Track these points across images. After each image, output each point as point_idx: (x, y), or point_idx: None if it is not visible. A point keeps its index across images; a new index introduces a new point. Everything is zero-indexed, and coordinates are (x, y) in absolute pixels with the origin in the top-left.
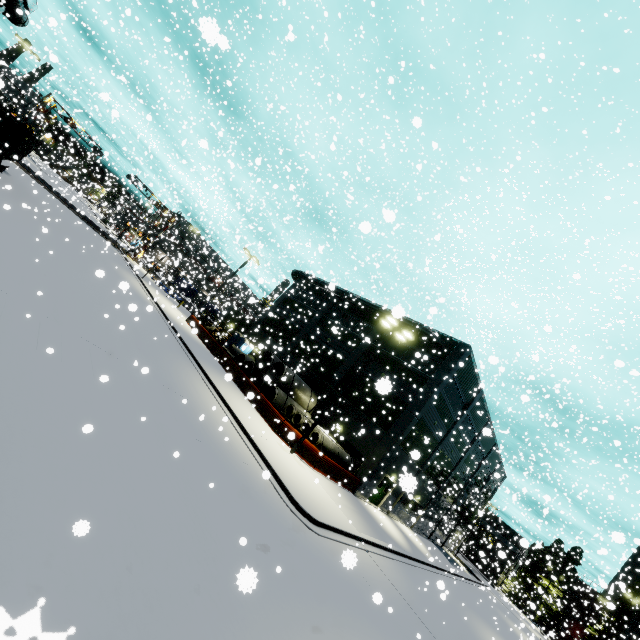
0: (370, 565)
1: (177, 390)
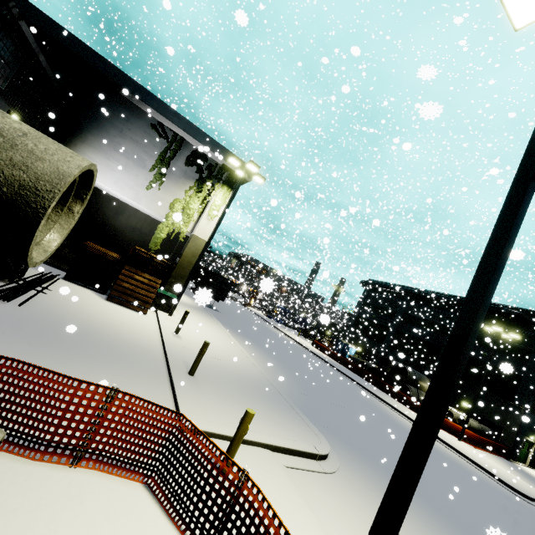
0: None
1: (398, 423)
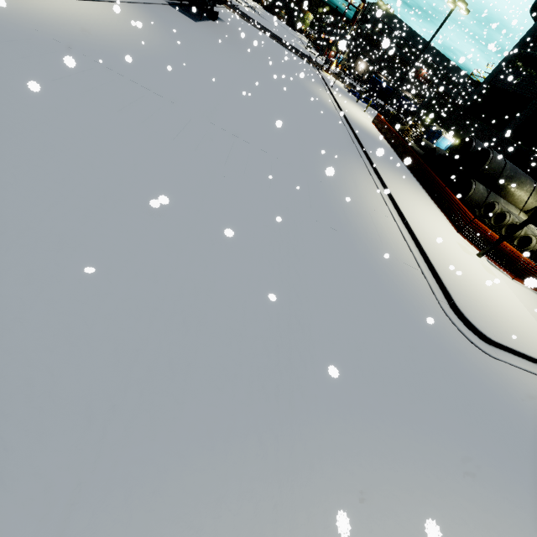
0: None
1: (327, 181)
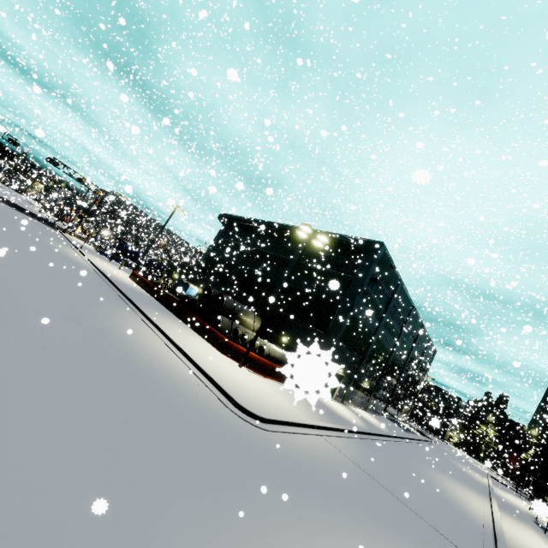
0: (325, 447)
1: (104, 329)
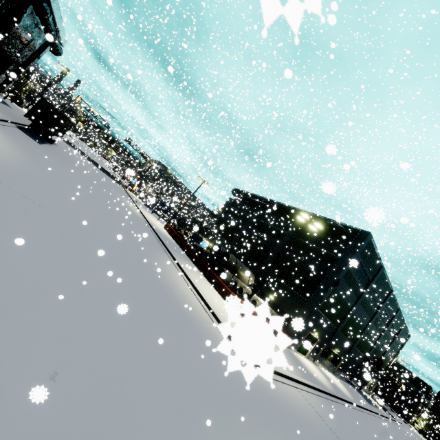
0: (300, 399)
1: (155, 270)
